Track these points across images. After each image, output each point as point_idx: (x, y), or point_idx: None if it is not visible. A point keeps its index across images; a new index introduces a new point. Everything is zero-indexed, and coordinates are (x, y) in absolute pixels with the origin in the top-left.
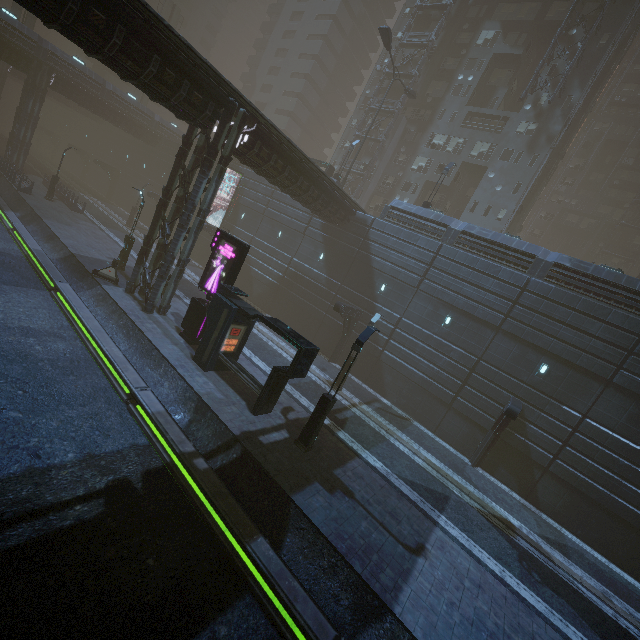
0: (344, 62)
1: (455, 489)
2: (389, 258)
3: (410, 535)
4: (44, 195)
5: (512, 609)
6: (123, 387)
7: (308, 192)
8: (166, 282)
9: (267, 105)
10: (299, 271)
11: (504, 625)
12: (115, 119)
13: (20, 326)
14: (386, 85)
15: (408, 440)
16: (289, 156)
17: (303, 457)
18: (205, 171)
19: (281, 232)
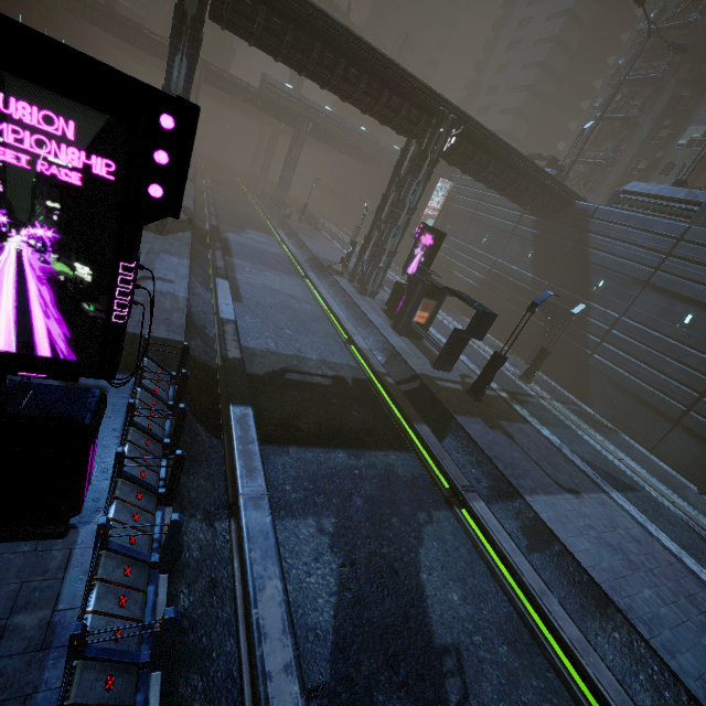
0: (594, 32)
1: (652, 491)
2: (612, 250)
3: (566, 481)
4: (297, 220)
5: (675, 571)
6: (343, 334)
7: (514, 184)
8: (377, 273)
9: (491, 108)
10: (502, 272)
11: (654, 569)
12: (349, 151)
13: (288, 293)
14: (648, 46)
15: (603, 441)
16: (494, 150)
17: (471, 403)
18: (415, 175)
19: (487, 234)
